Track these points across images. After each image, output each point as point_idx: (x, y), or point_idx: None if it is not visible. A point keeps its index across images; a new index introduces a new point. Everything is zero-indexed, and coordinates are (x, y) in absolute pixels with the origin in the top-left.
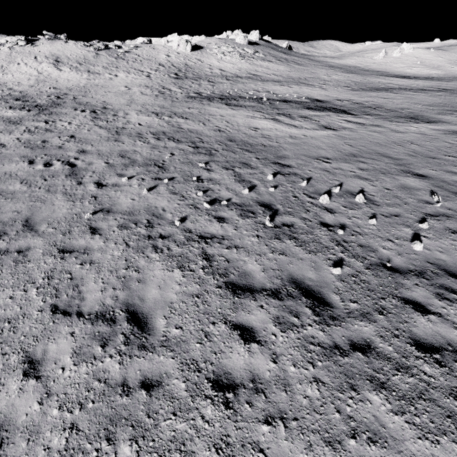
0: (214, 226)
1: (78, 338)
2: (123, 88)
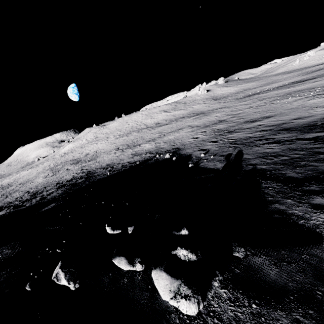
0: (320, 93)
1: (321, 99)
2: (206, 107)
